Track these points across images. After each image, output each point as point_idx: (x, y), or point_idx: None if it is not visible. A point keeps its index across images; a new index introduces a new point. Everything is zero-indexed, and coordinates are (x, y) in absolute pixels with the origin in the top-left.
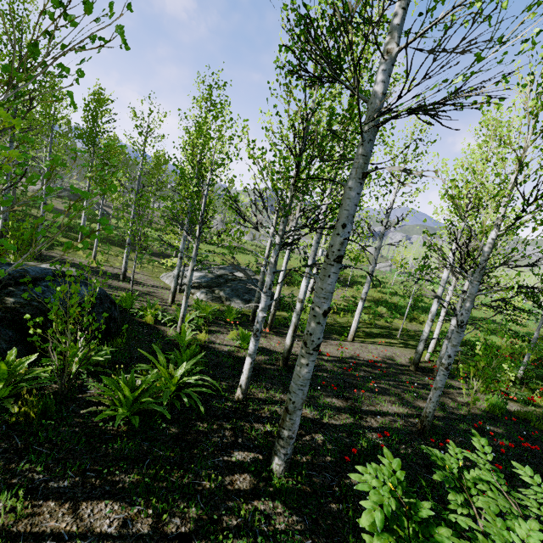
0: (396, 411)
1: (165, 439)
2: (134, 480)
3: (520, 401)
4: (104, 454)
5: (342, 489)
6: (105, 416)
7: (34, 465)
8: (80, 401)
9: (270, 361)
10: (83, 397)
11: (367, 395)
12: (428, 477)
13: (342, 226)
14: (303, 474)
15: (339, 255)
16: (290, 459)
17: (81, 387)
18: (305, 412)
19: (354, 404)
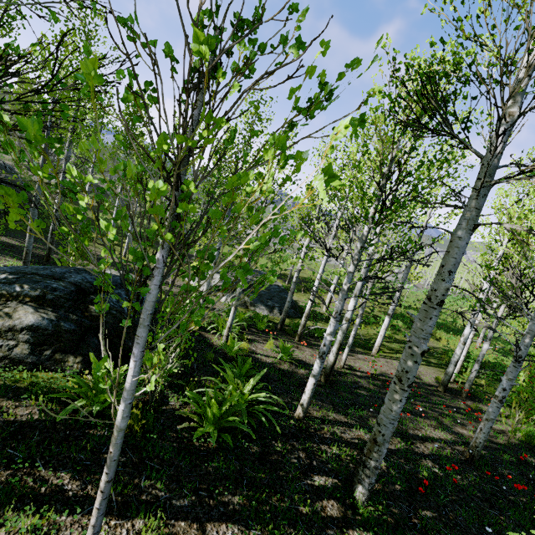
0: (440, 437)
1: (251, 458)
2: (241, 502)
3: None
4: (206, 472)
5: (420, 522)
6: (200, 433)
7: (153, 481)
8: (166, 414)
9: None
10: (167, 409)
11: (409, 418)
12: (492, 512)
13: (448, 272)
14: (381, 503)
15: (443, 300)
16: (373, 488)
17: (162, 398)
18: (360, 434)
19: (400, 427)
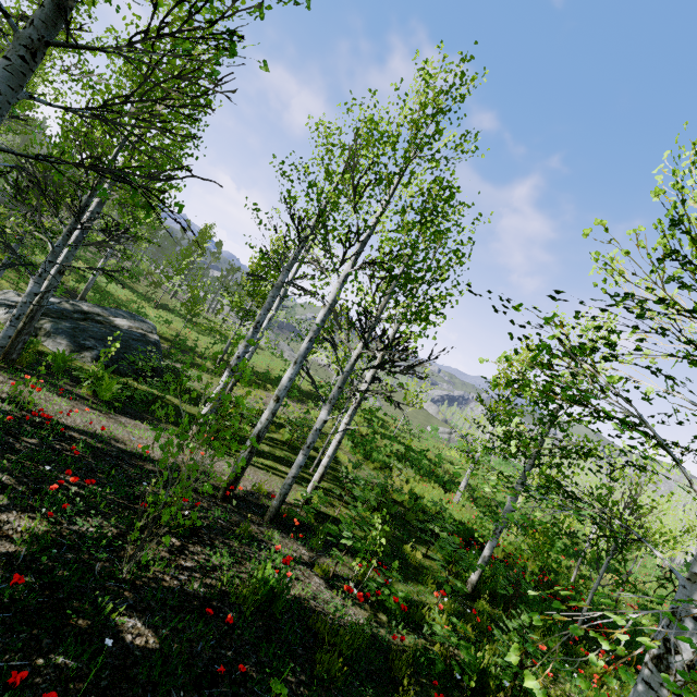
0: None
1: None
2: None
3: (395, 614)
4: None
5: None
6: None
7: None
8: None
9: None
10: None
11: None
12: None
13: None
14: None
15: None
16: None
17: None
18: None
19: None
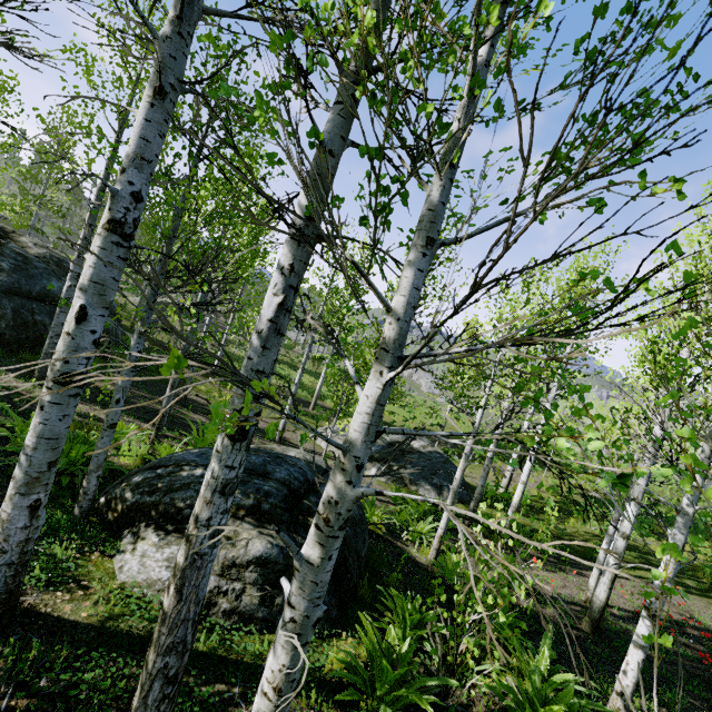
0: None
1: None
2: None
3: None
4: None
5: None
6: None
7: None
8: None
9: (570, 622)
10: (456, 706)
11: None
12: None
13: None
14: None
15: None
16: None
17: None
18: None
19: None
